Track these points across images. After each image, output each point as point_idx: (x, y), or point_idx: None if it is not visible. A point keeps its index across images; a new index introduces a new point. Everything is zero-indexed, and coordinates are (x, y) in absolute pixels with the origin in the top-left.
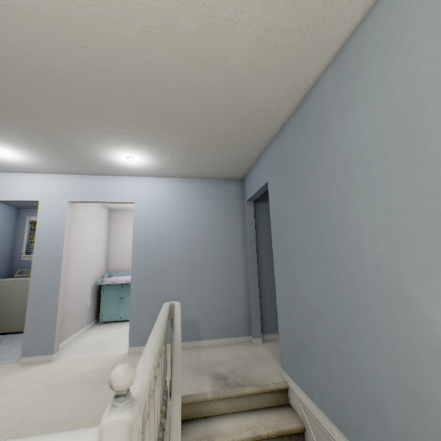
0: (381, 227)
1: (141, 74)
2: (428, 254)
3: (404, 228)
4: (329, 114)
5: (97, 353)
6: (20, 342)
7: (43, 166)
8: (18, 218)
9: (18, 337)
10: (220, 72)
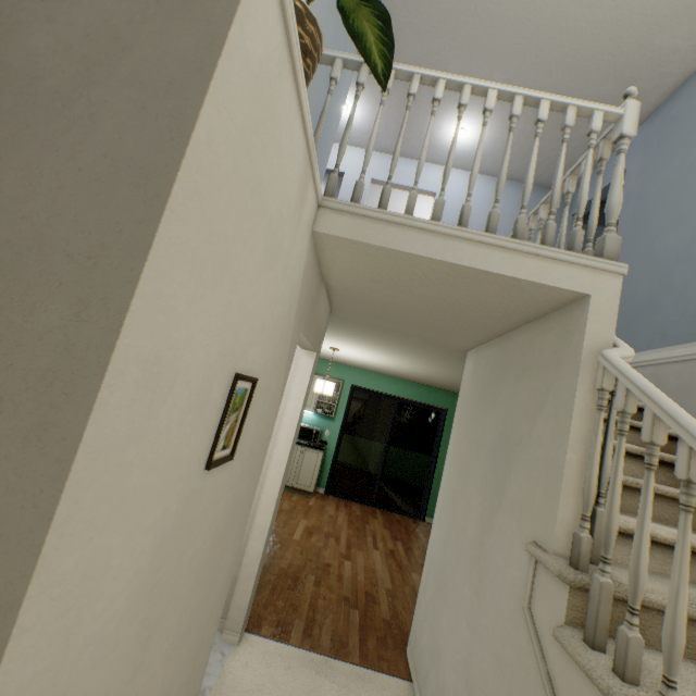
0: None
1: (559, 8)
2: None
3: None
4: None
5: None
6: None
7: (363, 134)
8: None
9: None
10: (639, 9)
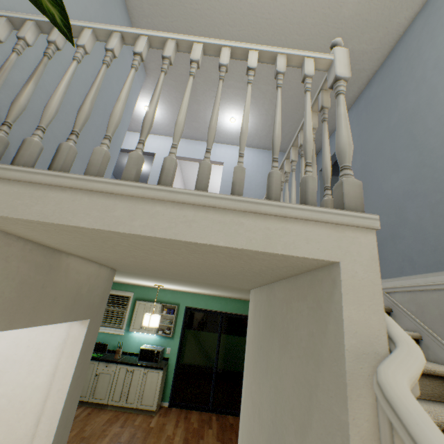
0: None
1: (277, 26)
2: None
3: None
4: (419, 43)
5: None
6: None
7: (165, 126)
8: None
9: None
10: (332, 23)
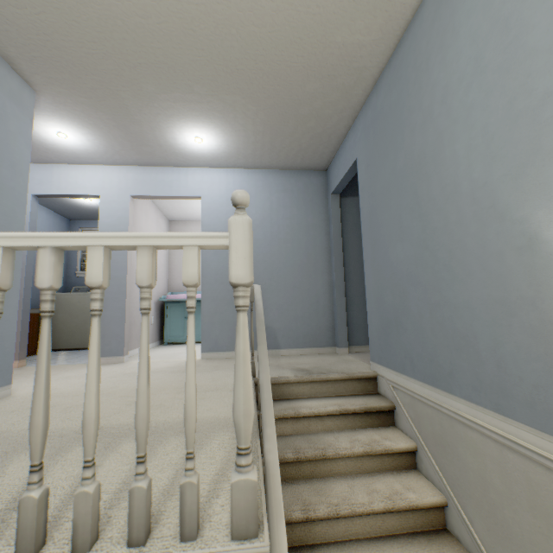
0: (478, 150)
1: (219, 14)
2: (521, 155)
3: (499, 139)
4: (428, 47)
5: (168, 359)
6: (85, 354)
7: (103, 154)
8: (70, 230)
9: (82, 352)
10: (304, 7)
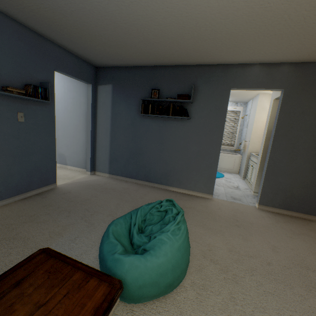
0: None
1: None
2: None
3: None
4: None
5: None
6: None
7: None
8: None
9: None
10: None
